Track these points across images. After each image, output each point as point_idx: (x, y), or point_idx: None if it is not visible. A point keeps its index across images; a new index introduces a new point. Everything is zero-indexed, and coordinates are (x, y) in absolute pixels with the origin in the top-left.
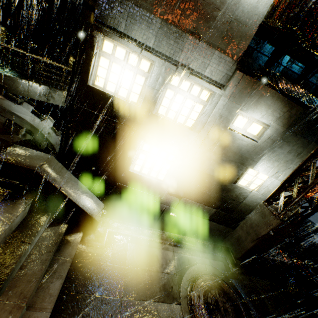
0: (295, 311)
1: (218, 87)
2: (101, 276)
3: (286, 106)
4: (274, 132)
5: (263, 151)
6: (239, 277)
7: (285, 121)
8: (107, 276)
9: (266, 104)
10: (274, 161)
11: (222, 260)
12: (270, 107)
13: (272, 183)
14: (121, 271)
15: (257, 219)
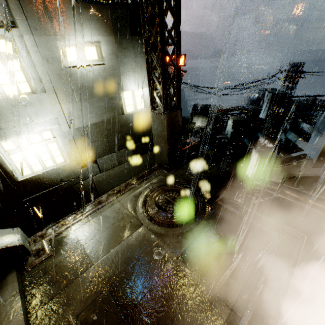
0: (216, 161)
1: (8, 26)
2: (64, 271)
3: (93, 11)
4: (108, 45)
5: (116, 70)
6: (175, 174)
7: (107, 29)
8: (69, 267)
9: (74, 20)
10: (133, 73)
11: (159, 174)
12: (81, 21)
13: (148, 93)
14: (81, 252)
15: (157, 127)
